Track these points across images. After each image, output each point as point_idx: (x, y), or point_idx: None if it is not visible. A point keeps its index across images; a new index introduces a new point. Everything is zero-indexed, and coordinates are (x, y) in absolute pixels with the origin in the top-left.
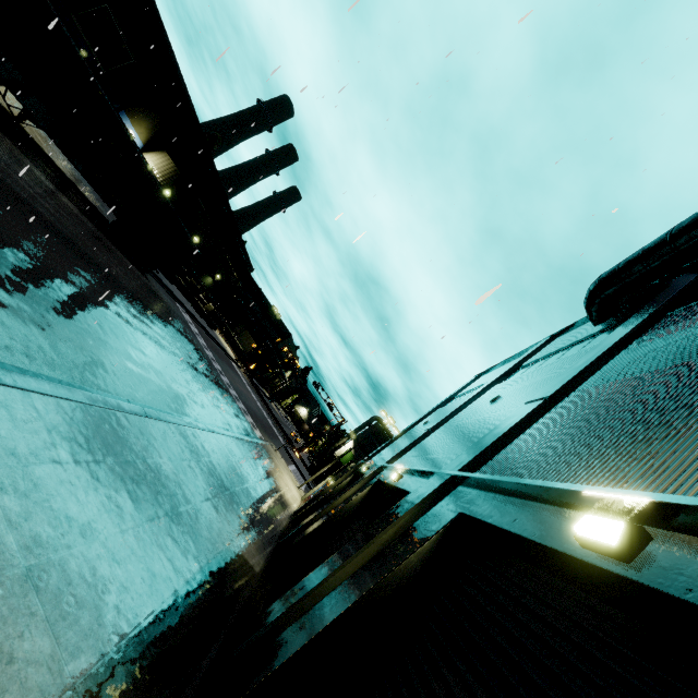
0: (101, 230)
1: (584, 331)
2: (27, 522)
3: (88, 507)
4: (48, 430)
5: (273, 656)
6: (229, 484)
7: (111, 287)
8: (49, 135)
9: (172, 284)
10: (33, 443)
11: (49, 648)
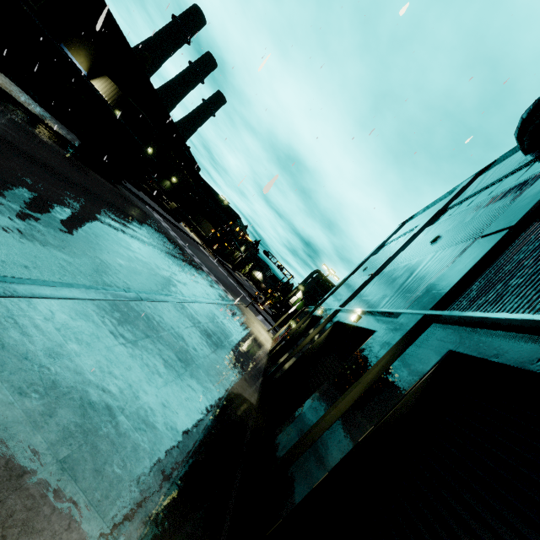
0: (71, 154)
1: (513, 162)
2: (53, 418)
3: (108, 389)
4: (56, 329)
5: (291, 488)
6: (219, 341)
7: (90, 199)
8: (1, 71)
9: (140, 191)
10: (44, 344)
11: (98, 529)
